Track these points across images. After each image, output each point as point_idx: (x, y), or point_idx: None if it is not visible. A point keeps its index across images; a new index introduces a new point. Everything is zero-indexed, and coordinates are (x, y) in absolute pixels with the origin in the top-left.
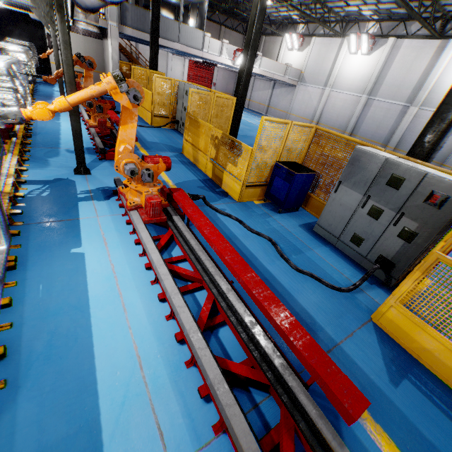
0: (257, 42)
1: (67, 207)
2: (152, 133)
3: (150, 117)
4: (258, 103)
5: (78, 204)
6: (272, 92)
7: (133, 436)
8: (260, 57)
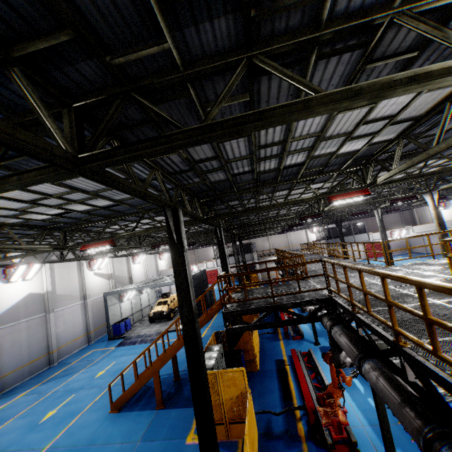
0: (388, 244)
1: None
2: None
3: None
4: (433, 247)
5: None
6: None
7: None
8: (411, 227)
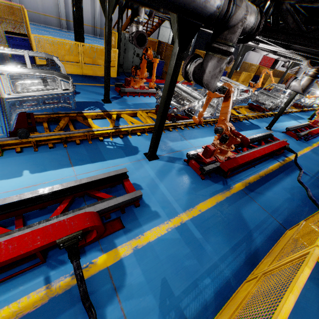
0: None
1: (297, 119)
2: None
3: None
4: None
5: (299, 120)
6: None
7: (280, 125)
8: None
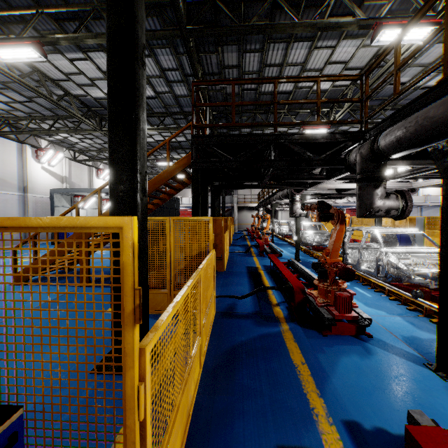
0: None
1: None
2: None
3: None
4: None
5: None
6: (421, 214)
7: None
8: None
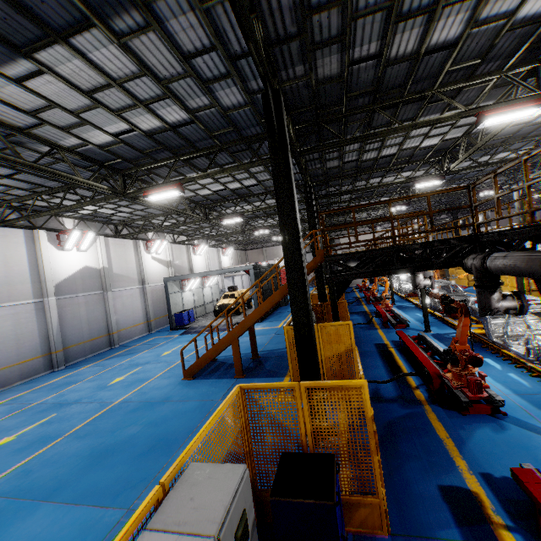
0: None
1: None
2: (470, 288)
3: (466, 282)
4: None
5: None
6: None
7: None
8: None
